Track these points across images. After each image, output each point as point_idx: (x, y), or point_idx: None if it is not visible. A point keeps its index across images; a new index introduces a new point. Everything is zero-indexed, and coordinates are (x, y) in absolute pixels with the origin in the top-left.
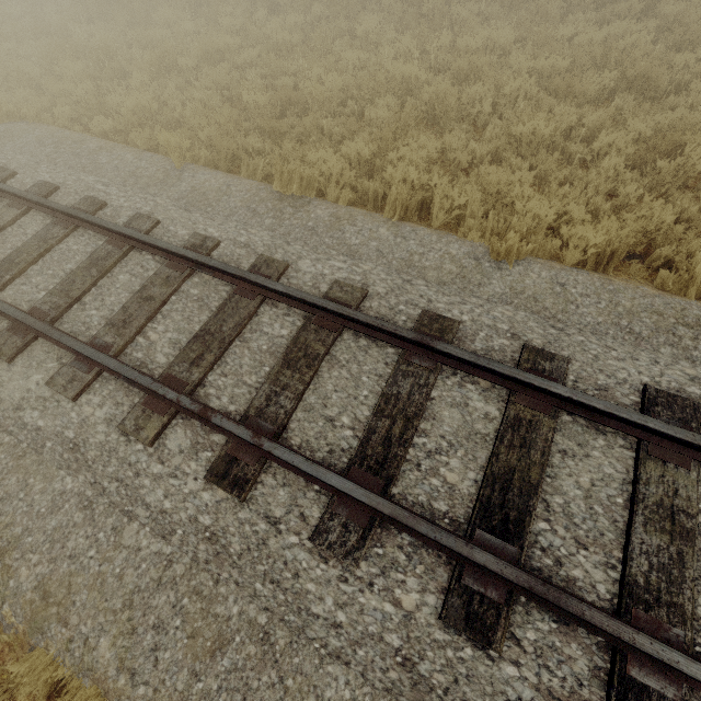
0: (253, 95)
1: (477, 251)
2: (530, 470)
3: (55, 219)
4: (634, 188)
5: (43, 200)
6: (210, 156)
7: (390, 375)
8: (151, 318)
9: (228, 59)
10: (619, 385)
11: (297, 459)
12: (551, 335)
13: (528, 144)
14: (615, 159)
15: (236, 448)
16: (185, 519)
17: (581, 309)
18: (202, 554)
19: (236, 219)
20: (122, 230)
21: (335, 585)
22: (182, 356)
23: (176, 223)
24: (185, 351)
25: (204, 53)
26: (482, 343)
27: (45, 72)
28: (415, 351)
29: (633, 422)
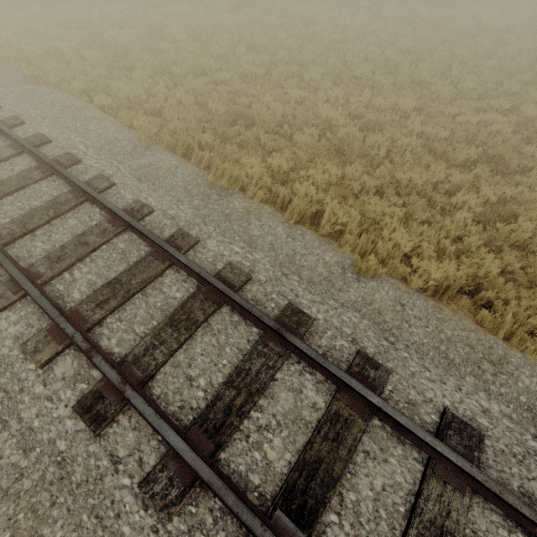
0: (216, 105)
1: (345, 262)
2: (335, 464)
3: (38, 164)
4: (476, 239)
5: (33, 149)
6: (172, 141)
7: (248, 351)
8: (81, 259)
9: (208, 75)
10: (425, 402)
11: (148, 411)
12: (382, 347)
13: (406, 186)
14: (464, 214)
15: (106, 387)
16: (46, 440)
17: (412, 328)
18: (49, 475)
19: (173, 194)
20: (82, 186)
21: (147, 533)
22: (92, 297)
23: (127, 188)
24: (96, 293)
25: (192, 66)
26: (327, 340)
27: (76, 54)
28: (273, 336)
29: (426, 442)
